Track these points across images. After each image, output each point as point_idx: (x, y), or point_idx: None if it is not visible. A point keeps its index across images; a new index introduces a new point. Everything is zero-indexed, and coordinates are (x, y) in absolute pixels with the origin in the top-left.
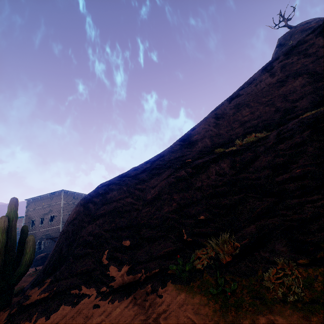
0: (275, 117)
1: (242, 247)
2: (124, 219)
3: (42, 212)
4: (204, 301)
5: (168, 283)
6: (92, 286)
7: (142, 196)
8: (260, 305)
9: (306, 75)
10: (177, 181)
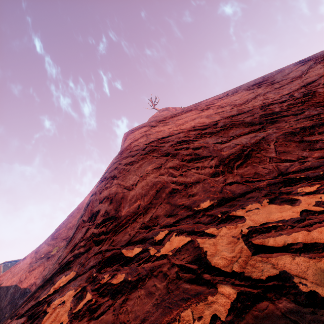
0: None
1: None
2: None
3: None
4: None
5: None
6: None
7: (3, 293)
8: None
9: None
10: (18, 283)
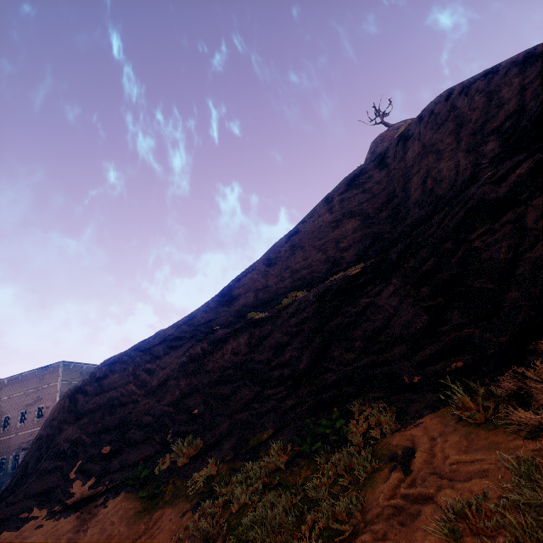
0: (324, 269)
1: (205, 447)
2: (115, 417)
3: (23, 402)
4: (136, 505)
5: (123, 493)
6: (46, 506)
7: (148, 381)
8: (171, 501)
9: (359, 217)
10: (189, 362)
